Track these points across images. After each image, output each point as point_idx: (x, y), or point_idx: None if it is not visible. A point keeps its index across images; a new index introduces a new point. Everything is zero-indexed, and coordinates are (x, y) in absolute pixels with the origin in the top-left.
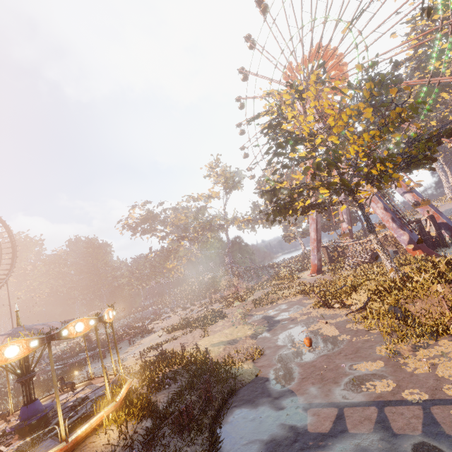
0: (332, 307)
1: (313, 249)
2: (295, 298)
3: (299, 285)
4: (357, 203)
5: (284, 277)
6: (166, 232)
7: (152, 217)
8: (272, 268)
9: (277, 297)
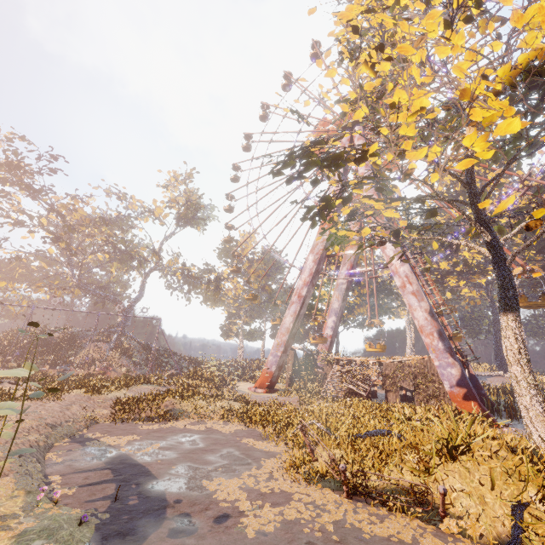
0: (359, 496)
1: (278, 345)
2: (225, 425)
3: (236, 399)
4: (489, 234)
5: (207, 378)
6: (31, 216)
7: (13, 164)
8: (187, 361)
9: (181, 410)
